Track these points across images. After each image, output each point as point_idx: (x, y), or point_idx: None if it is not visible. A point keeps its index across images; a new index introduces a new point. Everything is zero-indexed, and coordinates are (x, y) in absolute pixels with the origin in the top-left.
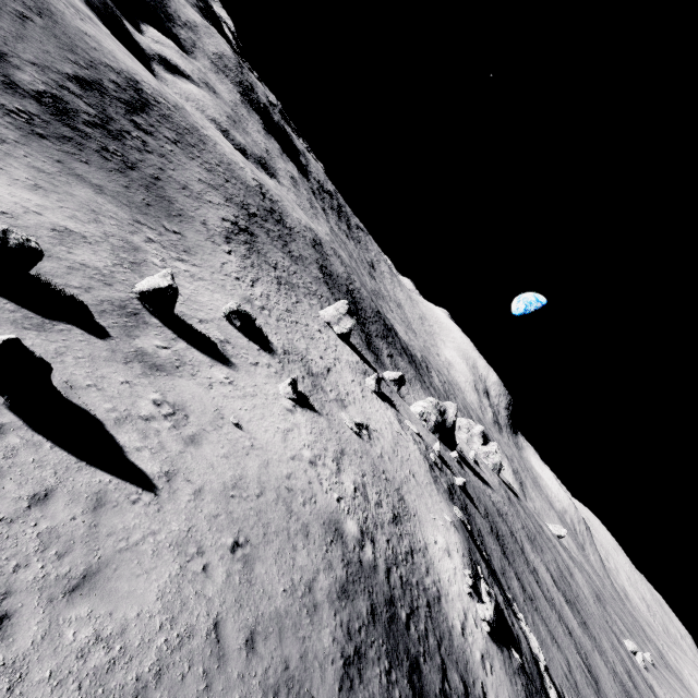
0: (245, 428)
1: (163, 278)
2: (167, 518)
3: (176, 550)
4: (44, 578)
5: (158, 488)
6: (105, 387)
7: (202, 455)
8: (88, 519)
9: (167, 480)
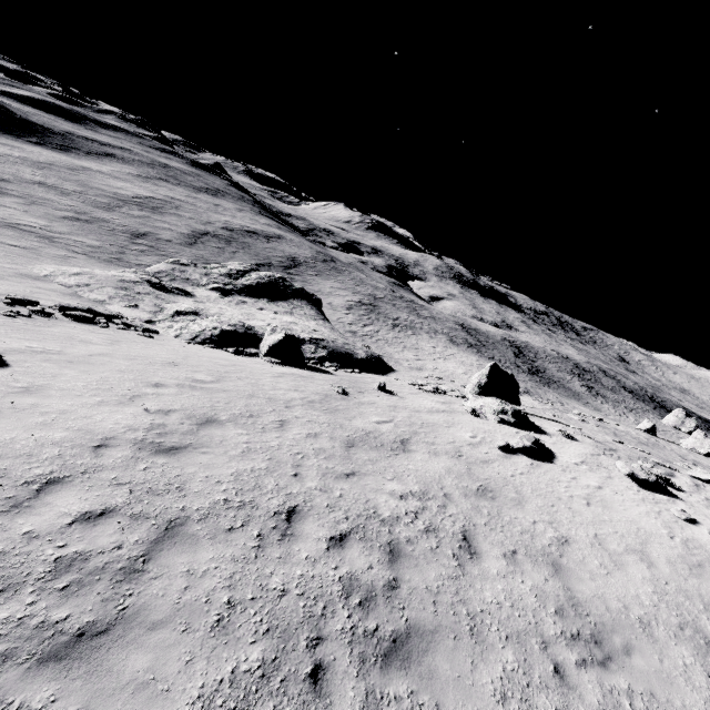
0: None
1: (648, 423)
2: None
3: None
4: None
5: None
6: None
7: None
8: None
9: None
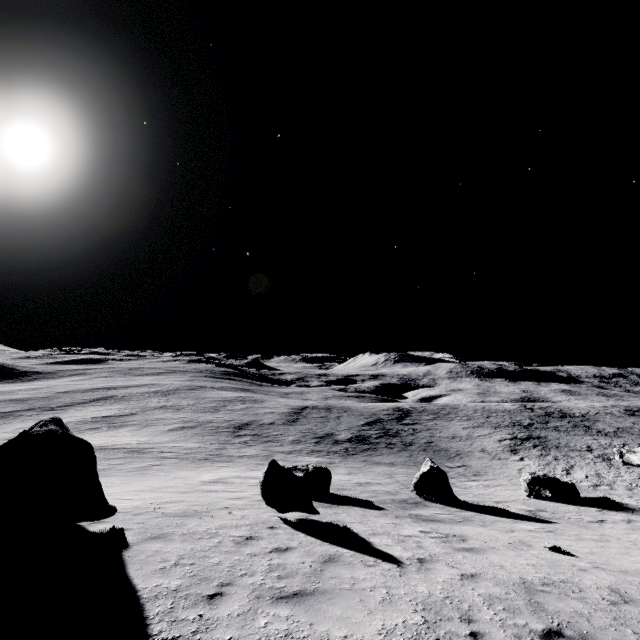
0: (580, 556)
1: (424, 467)
2: (411, 582)
3: (419, 606)
4: (260, 585)
5: (404, 563)
6: (368, 523)
7: (482, 558)
8: (316, 566)
9: (418, 561)
